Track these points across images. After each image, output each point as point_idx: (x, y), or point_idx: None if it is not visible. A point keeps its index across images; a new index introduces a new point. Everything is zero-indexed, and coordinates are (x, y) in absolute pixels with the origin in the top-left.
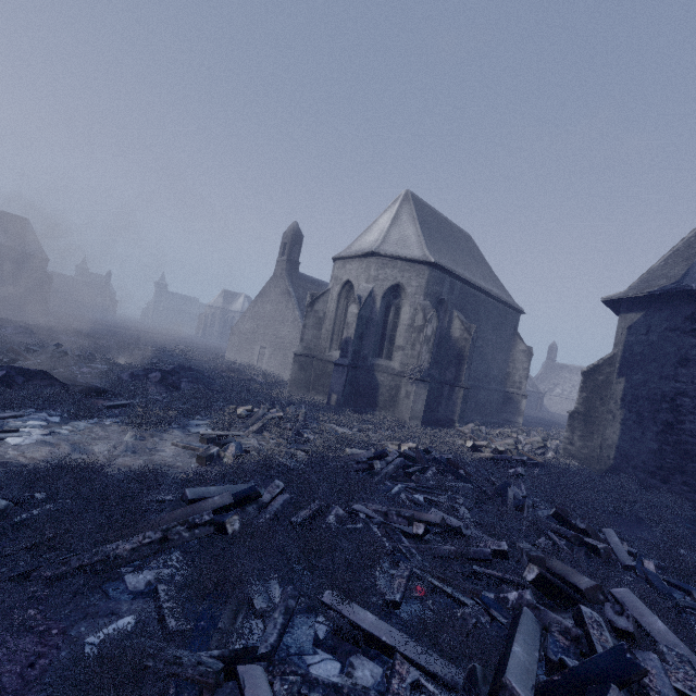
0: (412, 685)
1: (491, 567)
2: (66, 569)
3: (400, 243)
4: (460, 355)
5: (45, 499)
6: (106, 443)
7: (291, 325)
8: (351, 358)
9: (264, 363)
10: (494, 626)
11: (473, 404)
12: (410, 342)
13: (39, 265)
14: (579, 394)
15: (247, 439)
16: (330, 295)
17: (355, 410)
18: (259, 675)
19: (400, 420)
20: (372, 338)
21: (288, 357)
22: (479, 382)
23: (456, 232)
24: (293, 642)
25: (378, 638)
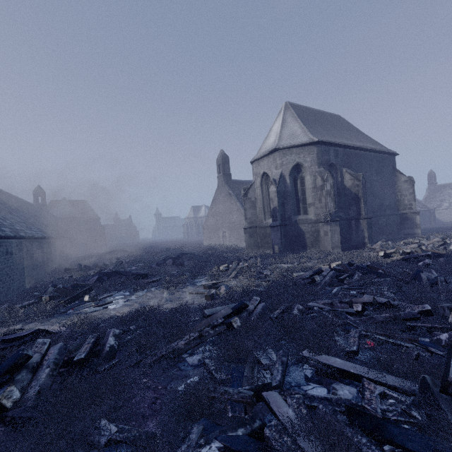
0: (380, 395)
1: (420, 322)
2: (156, 357)
3: (291, 137)
4: (356, 197)
5: (135, 329)
6: (155, 299)
7: (237, 213)
8: (280, 220)
9: (227, 241)
10: (434, 357)
11: (377, 228)
12: (317, 198)
13: (97, 222)
14: None
15: (230, 282)
16: (255, 185)
17: (292, 253)
18: (276, 396)
19: (325, 251)
20: (290, 204)
21: (240, 233)
22: (376, 212)
23: (328, 116)
24: (291, 380)
25: (348, 371)
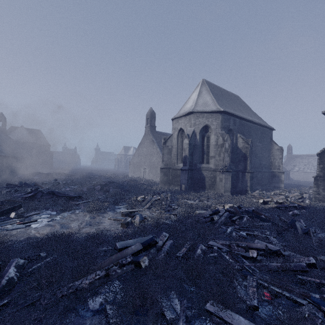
0: None
1: (307, 275)
2: (54, 299)
3: (204, 105)
4: (245, 155)
5: (45, 256)
6: (77, 222)
7: (156, 156)
8: (189, 165)
9: (146, 176)
10: None
11: (255, 180)
12: (217, 153)
13: (47, 148)
14: (318, 166)
15: (144, 212)
16: (173, 137)
17: (194, 191)
18: None
19: (219, 193)
20: (197, 154)
21: (157, 171)
22: (256, 168)
23: (231, 95)
24: None
25: None
